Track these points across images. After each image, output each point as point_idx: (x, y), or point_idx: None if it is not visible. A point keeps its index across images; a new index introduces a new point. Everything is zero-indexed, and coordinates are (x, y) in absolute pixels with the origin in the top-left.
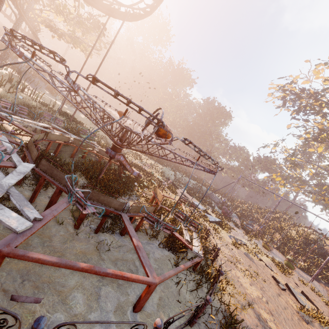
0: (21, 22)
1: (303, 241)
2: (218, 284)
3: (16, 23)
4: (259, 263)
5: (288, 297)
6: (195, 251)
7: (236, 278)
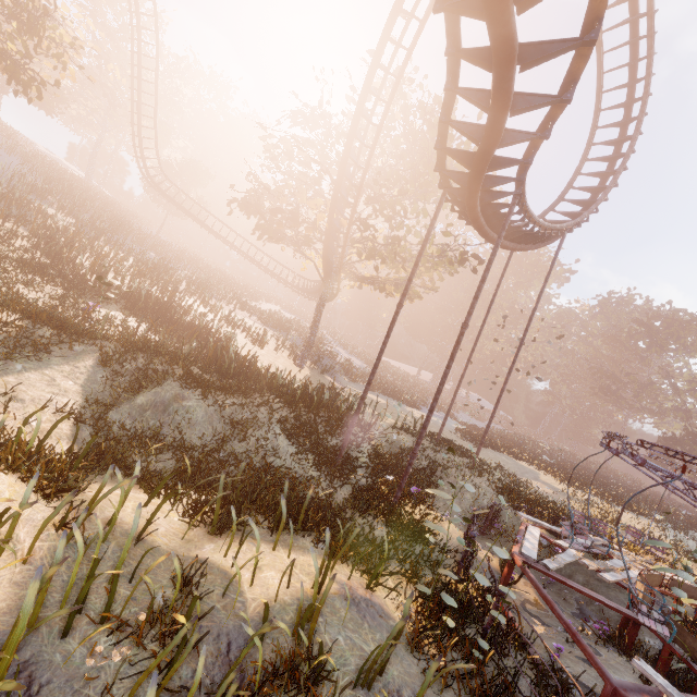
0: (331, 288)
1: None
2: None
3: (324, 293)
4: None
5: None
6: None
7: None
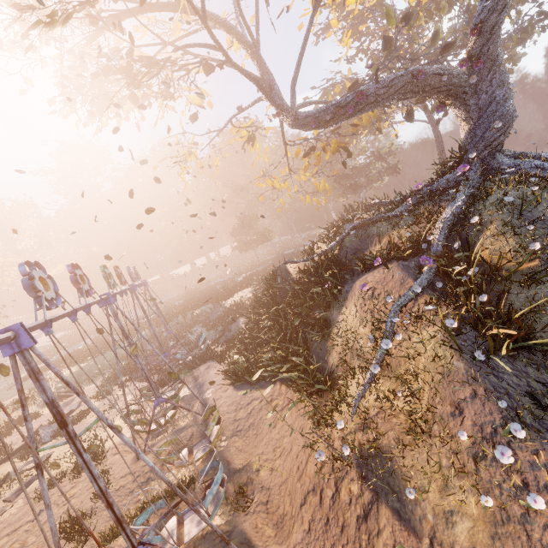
0: None
1: (264, 298)
2: None
3: None
4: None
5: None
6: None
7: None
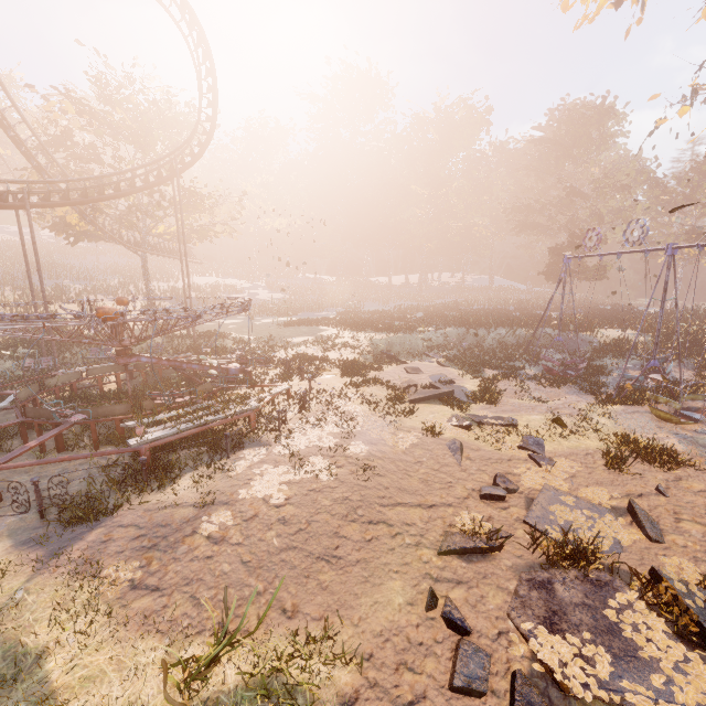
0: (145, 257)
1: None
2: (173, 483)
3: (142, 263)
4: (493, 456)
5: (479, 512)
6: (127, 441)
7: (250, 477)
